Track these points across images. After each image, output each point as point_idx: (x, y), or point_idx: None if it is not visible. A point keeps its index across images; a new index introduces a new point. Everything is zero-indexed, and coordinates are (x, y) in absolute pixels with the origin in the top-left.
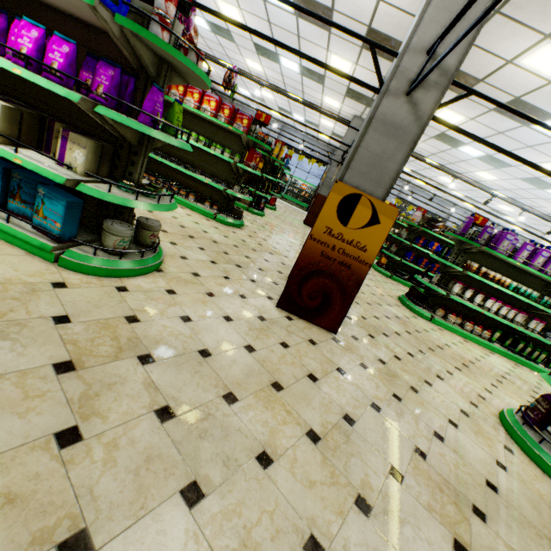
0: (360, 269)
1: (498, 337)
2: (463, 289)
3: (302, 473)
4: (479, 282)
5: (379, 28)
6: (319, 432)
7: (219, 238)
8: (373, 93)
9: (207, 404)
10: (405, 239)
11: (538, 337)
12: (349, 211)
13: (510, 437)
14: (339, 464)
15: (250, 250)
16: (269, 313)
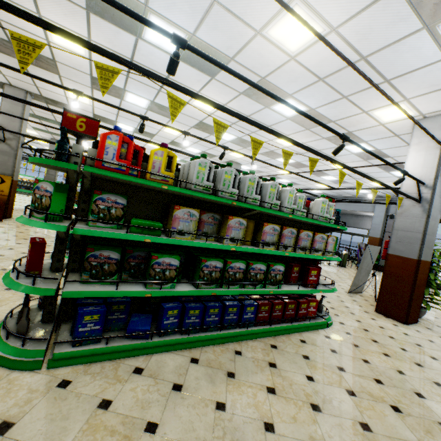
0: (4, 198)
1: None
2: None
3: None
4: None
5: None
6: None
7: None
8: (46, 129)
9: None
10: None
11: None
12: None
13: None
14: None
15: None
16: None
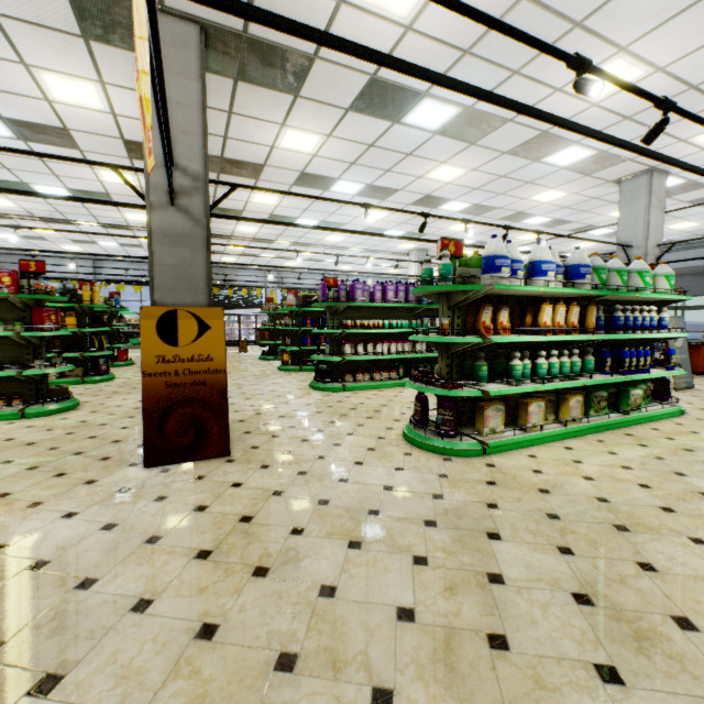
0: (217, 380)
1: (403, 372)
2: (355, 347)
3: (191, 588)
4: (364, 334)
5: (135, 139)
6: (211, 547)
7: (37, 436)
8: None
9: (51, 607)
10: (295, 326)
11: (427, 354)
12: (173, 330)
13: (411, 445)
14: (235, 558)
15: (97, 427)
16: (135, 480)
